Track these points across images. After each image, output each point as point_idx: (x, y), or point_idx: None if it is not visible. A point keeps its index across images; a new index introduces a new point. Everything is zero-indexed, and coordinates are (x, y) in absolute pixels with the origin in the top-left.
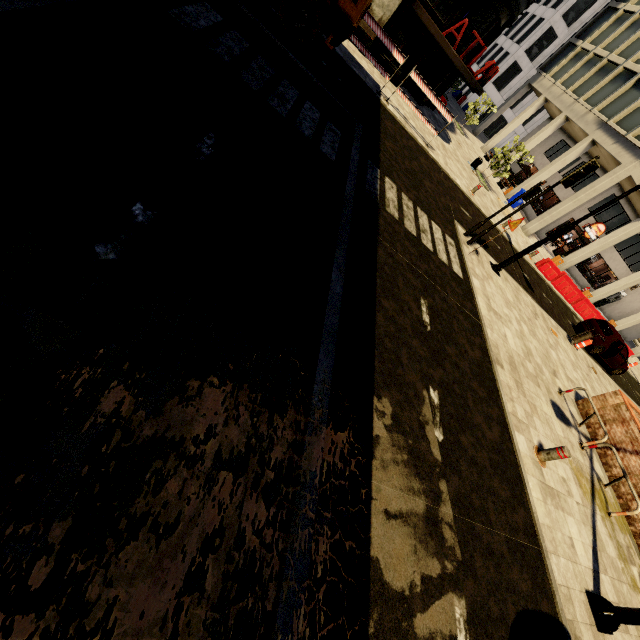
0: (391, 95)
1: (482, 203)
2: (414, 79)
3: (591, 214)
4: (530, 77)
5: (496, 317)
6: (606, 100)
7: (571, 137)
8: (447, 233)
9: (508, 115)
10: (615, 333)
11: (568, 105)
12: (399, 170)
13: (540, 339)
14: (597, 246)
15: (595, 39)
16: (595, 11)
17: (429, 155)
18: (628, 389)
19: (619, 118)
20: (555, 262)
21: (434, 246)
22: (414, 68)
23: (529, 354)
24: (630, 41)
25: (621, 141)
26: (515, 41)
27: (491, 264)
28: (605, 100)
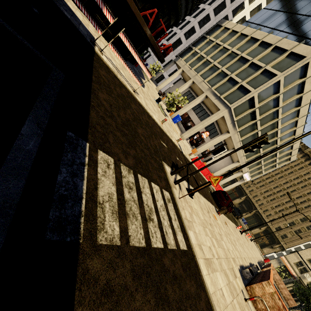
0: (104, 47)
1: (167, 128)
2: (123, 39)
3: (249, 164)
4: (172, 58)
5: (212, 270)
6: (209, 77)
7: (192, 90)
8: (163, 186)
9: (164, 73)
10: (229, 198)
11: (193, 76)
12: (115, 128)
13: (219, 240)
14: (210, 145)
15: (200, 48)
16: (195, 36)
17: (136, 99)
18: (228, 214)
19: (215, 87)
20: (194, 151)
21: (162, 231)
22: (122, 30)
23: (229, 282)
24: (214, 53)
25: (218, 98)
26: (165, 39)
27: (187, 190)
28: (209, 77)
